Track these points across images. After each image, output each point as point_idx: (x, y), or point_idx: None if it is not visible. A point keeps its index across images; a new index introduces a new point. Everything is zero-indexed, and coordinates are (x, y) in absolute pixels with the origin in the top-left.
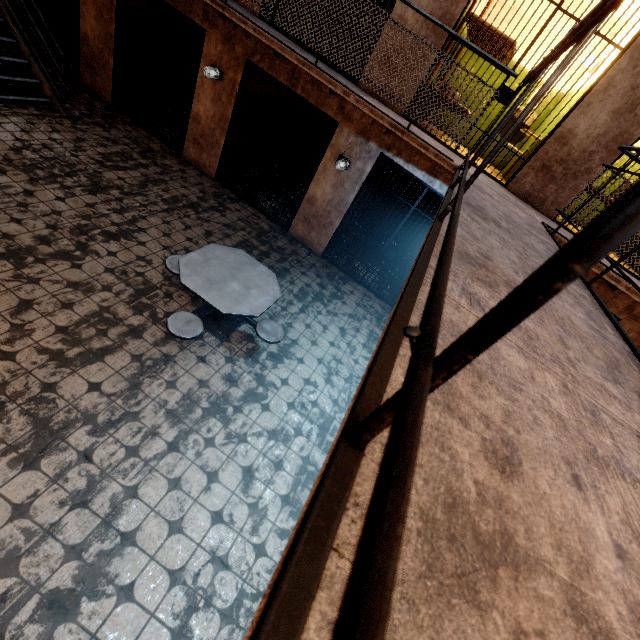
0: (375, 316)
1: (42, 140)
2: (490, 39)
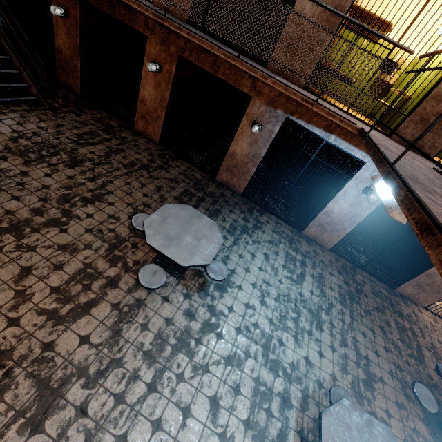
0: (287, 239)
1: (32, 129)
2: (375, 23)
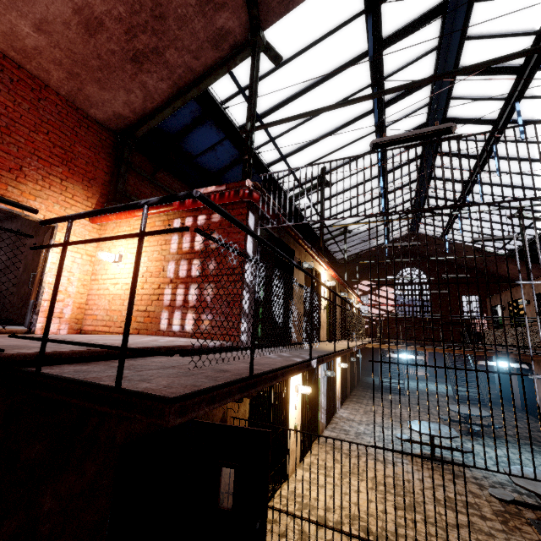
0: None
1: None
2: None
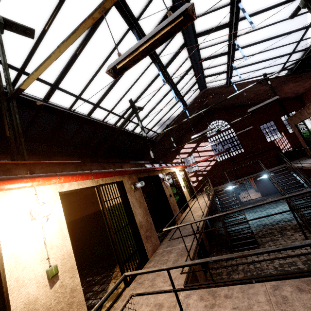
0: None
1: None
2: None
